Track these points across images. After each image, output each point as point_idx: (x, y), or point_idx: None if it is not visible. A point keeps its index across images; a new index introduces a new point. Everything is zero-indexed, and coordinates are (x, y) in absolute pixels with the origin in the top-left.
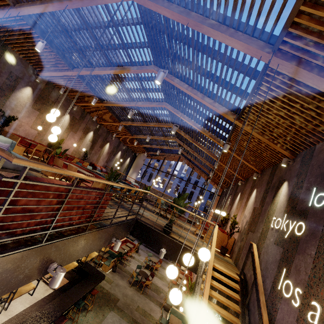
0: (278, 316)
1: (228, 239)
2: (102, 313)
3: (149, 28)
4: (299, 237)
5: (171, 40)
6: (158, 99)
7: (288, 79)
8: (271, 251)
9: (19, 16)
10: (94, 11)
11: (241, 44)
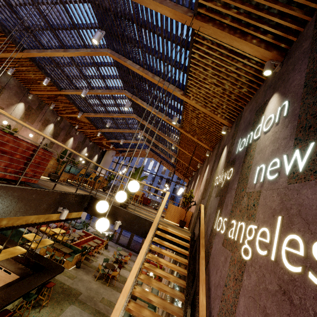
0: (212, 250)
1: (186, 212)
2: (60, 307)
3: (97, 7)
4: (230, 180)
5: (117, 17)
6: (117, 88)
7: (211, 43)
8: (213, 204)
9: None
10: None
11: (169, 11)
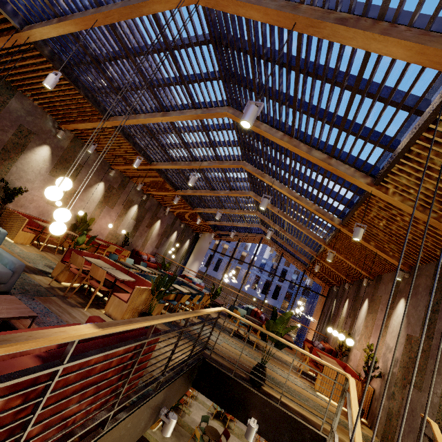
0: None
1: (363, 390)
2: None
3: (222, 48)
4: None
5: (258, 62)
6: (232, 157)
7: None
8: None
9: (30, 44)
10: (137, 28)
11: (406, 47)
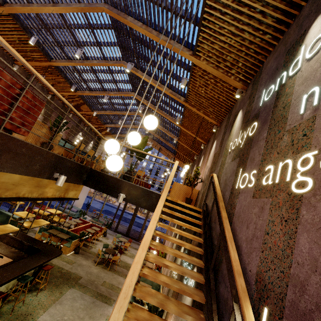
0: (236, 209)
1: (192, 189)
2: (59, 291)
3: None
4: (253, 135)
5: None
6: (115, 58)
7: None
8: (229, 169)
9: None
10: None
11: None
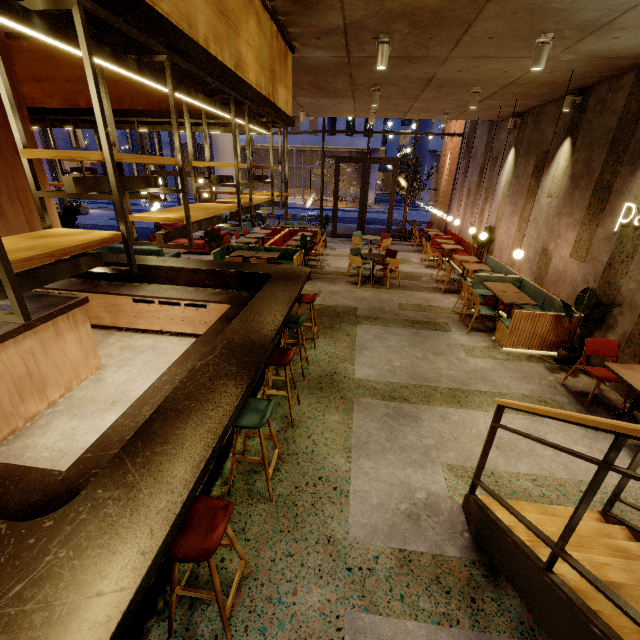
0: None
1: None
2: (342, 333)
3: None
4: None
5: None
6: None
7: None
8: None
9: None
10: None
11: None
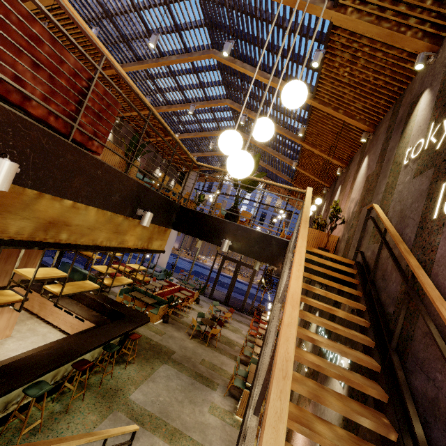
0: (440, 252)
1: (328, 235)
2: (150, 366)
3: None
4: None
5: None
6: (201, 48)
7: None
8: (409, 191)
9: None
10: None
11: None
